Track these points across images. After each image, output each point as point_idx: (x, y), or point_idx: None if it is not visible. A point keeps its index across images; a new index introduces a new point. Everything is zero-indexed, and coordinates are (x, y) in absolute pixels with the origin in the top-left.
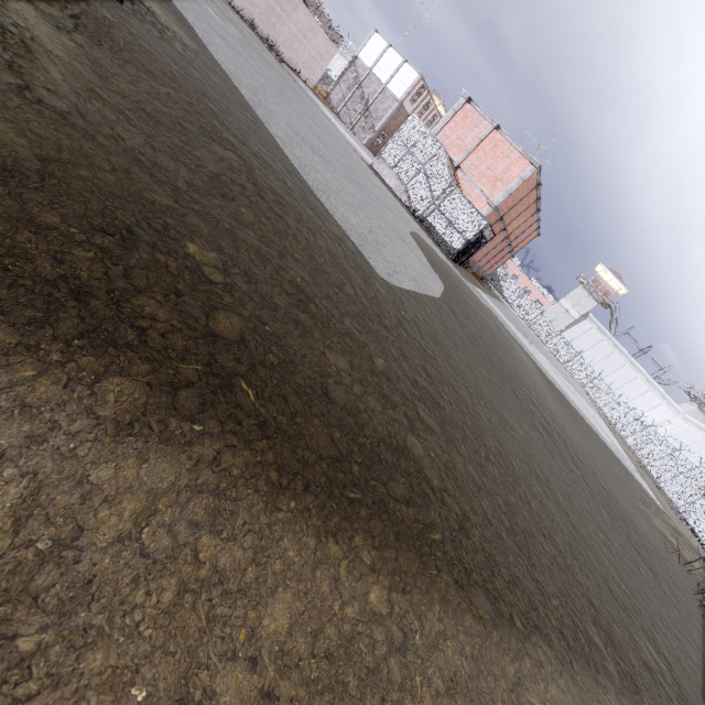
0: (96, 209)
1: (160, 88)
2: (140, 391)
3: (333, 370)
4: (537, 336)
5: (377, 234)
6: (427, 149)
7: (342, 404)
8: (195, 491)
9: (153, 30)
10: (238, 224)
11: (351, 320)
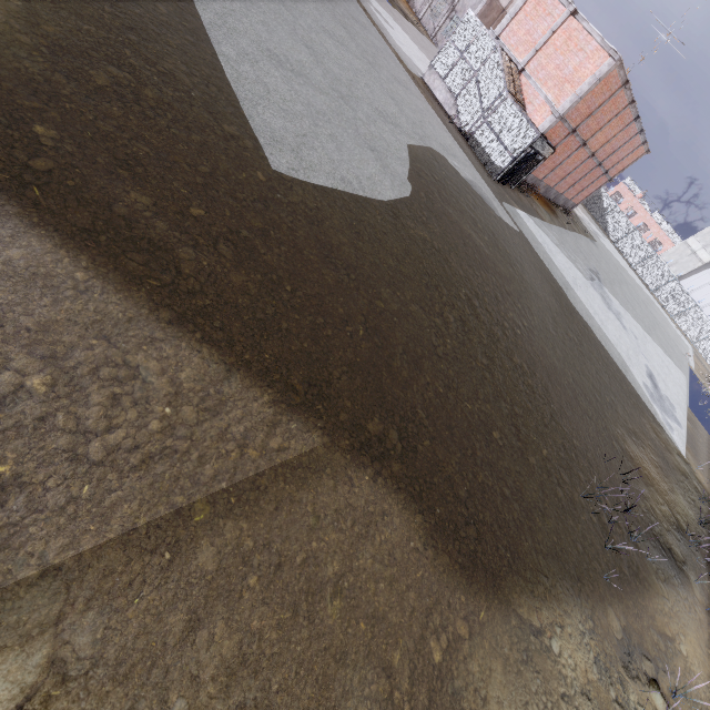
0: None
1: (84, 28)
2: None
3: (131, 201)
4: (644, 282)
5: (314, 139)
6: (481, 51)
7: (121, 214)
8: None
9: None
10: (106, 117)
11: (187, 184)
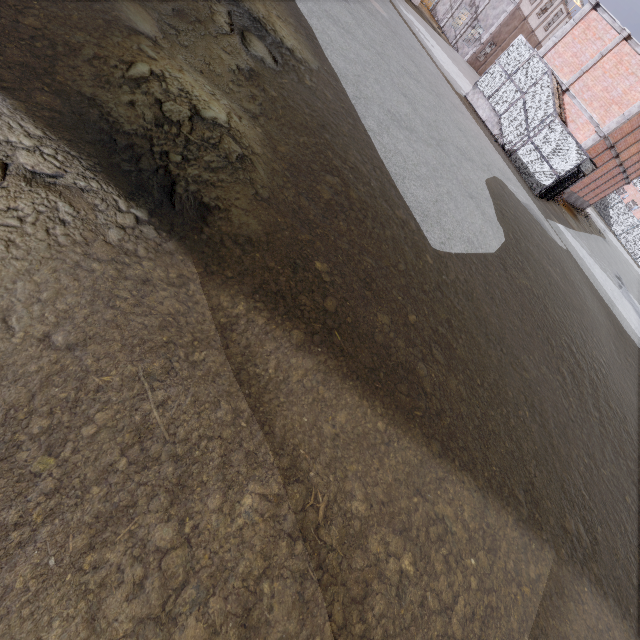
0: (284, 255)
1: (300, 139)
2: (303, 335)
3: (380, 324)
4: None
5: (442, 202)
6: (531, 75)
7: (381, 343)
8: (319, 371)
9: (294, 76)
10: (338, 234)
11: (399, 290)
